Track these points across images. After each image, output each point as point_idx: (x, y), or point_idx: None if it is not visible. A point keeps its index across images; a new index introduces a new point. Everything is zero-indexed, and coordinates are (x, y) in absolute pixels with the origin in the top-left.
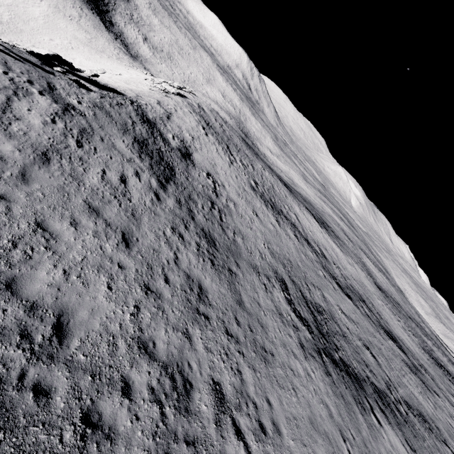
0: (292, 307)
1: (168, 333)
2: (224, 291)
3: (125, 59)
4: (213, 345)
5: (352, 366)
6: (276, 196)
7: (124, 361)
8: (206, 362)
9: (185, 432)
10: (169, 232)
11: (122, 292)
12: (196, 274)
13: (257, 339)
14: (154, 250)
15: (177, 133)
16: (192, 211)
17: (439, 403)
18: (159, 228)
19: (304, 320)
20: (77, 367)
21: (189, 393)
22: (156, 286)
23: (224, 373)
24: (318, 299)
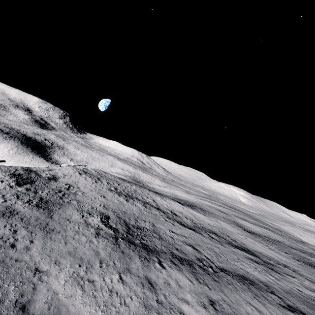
0: (105, 223)
1: None
2: (36, 213)
3: None
4: (2, 223)
5: (155, 247)
6: (135, 193)
7: None
8: None
9: None
10: (9, 195)
11: None
12: (17, 206)
13: (49, 227)
14: None
15: (52, 173)
16: (37, 192)
17: (290, 280)
18: (1, 194)
19: (113, 228)
20: None
21: None
22: None
23: (1, 229)
24: (145, 225)
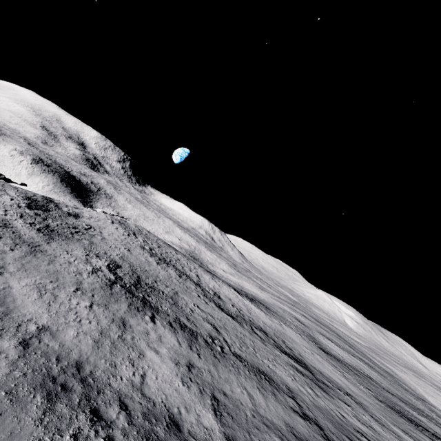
0: (110, 269)
1: None
2: (34, 234)
3: None
4: None
5: (159, 306)
6: (176, 261)
7: None
8: None
9: None
10: (12, 212)
11: None
12: (16, 223)
13: (40, 248)
14: None
15: (76, 211)
16: (47, 220)
17: (339, 404)
18: (5, 208)
19: (118, 275)
20: None
21: None
22: None
23: None
24: (164, 289)
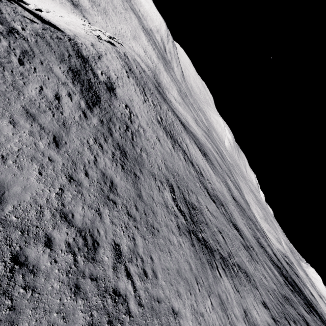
0: (175, 203)
1: (84, 209)
2: (129, 187)
3: (67, 5)
4: (117, 221)
5: (209, 242)
6: (174, 130)
7: (48, 224)
8: (111, 230)
9: (91, 272)
10: (92, 141)
11: (50, 178)
12: (110, 173)
13: (148, 220)
14: (78, 152)
15: (105, 71)
16: (111, 129)
17: (257, 267)
18: (84, 138)
19: (182, 212)
20: (10, 224)
21: (96, 249)
22: (78, 177)
23: (123, 239)
24: (194, 200)
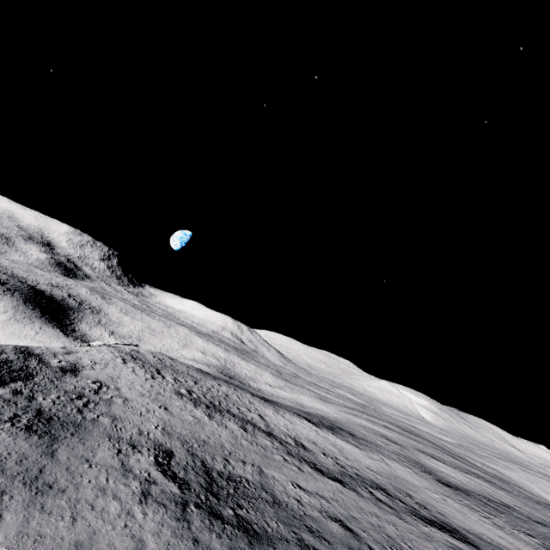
0: (163, 468)
1: None
2: (24, 444)
3: None
4: None
5: (265, 525)
6: (226, 401)
7: None
8: None
9: None
10: None
11: None
12: None
13: (44, 478)
14: None
15: (70, 360)
16: (35, 397)
17: None
18: None
19: (180, 479)
20: None
21: None
22: None
23: None
24: (244, 471)
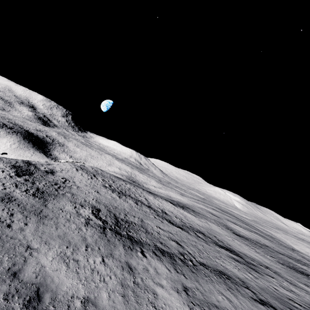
0: (95, 215)
1: None
2: (32, 201)
3: None
4: (1, 206)
5: (140, 239)
6: (129, 191)
7: None
8: None
9: None
10: (8, 184)
11: None
12: (15, 194)
13: (43, 213)
14: None
15: (50, 168)
16: (35, 183)
17: (268, 279)
18: (2, 182)
19: (103, 219)
20: None
21: None
22: None
23: None
24: (134, 220)
